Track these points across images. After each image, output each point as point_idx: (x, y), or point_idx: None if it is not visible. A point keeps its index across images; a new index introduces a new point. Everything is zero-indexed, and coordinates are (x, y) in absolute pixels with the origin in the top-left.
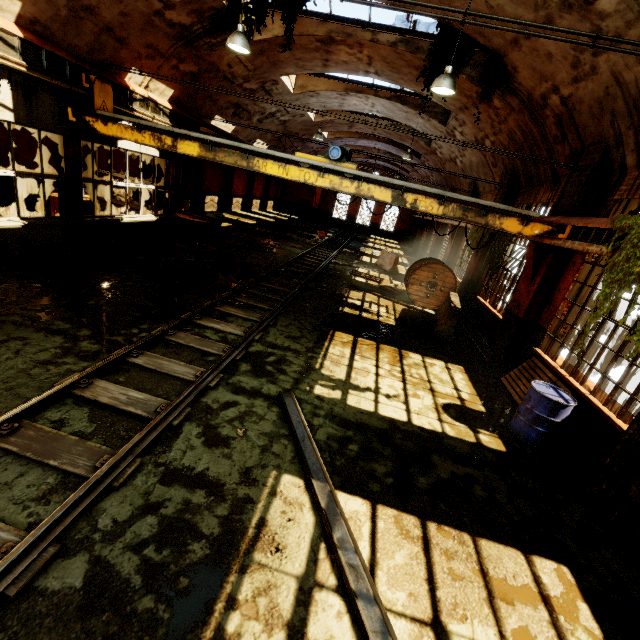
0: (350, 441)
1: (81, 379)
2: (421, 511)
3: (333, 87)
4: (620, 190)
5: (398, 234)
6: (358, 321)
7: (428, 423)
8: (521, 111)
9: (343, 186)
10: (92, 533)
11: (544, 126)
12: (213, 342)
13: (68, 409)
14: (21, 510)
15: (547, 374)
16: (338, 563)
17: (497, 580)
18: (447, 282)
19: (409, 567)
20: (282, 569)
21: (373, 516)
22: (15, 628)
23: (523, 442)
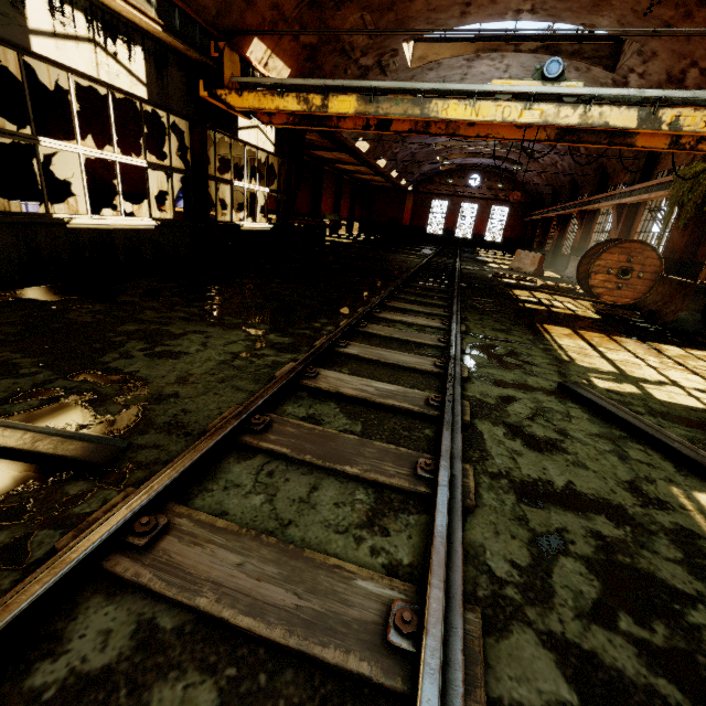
0: None
1: (305, 367)
2: None
3: (460, 51)
4: None
5: (507, 244)
6: (555, 315)
7: None
8: None
9: (560, 116)
10: (498, 587)
11: None
12: (418, 333)
13: (309, 403)
14: (354, 543)
15: None
16: None
17: None
18: (648, 265)
19: None
20: None
21: None
22: None
23: None
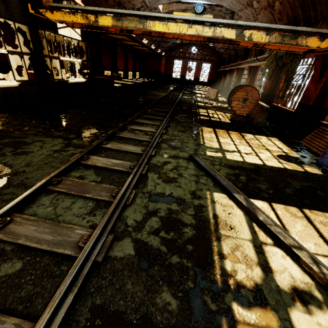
0: (239, 175)
1: (83, 155)
2: (296, 204)
3: None
4: None
5: (210, 82)
6: (211, 122)
7: (274, 164)
8: None
9: (204, 32)
10: (126, 228)
11: None
12: (142, 135)
13: (82, 171)
14: (82, 219)
15: None
16: (268, 232)
17: None
18: (254, 97)
19: (306, 231)
20: (239, 237)
21: (272, 208)
22: (109, 277)
23: None
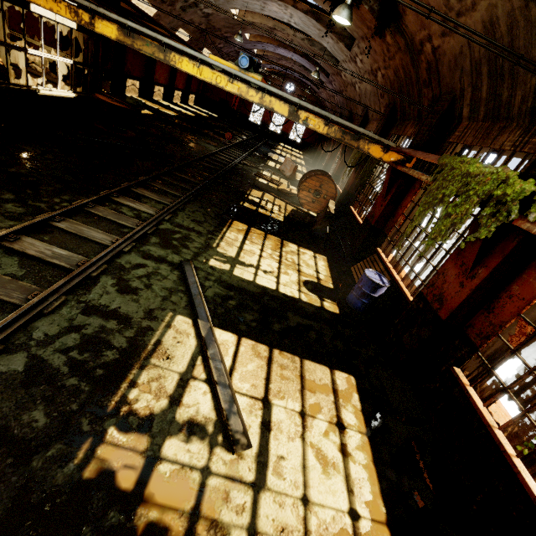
0: (231, 298)
1: (9, 234)
2: (271, 343)
3: None
4: (454, 135)
5: (303, 145)
6: (254, 215)
7: (290, 292)
8: (405, 52)
9: (249, 95)
10: (28, 341)
11: (419, 69)
12: (128, 217)
13: None
14: None
15: (380, 266)
16: (209, 367)
17: (309, 381)
18: (330, 192)
19: (255, 372)
20: (170, 368)
21: (238, 344)
22: None
23: (352, 309)
